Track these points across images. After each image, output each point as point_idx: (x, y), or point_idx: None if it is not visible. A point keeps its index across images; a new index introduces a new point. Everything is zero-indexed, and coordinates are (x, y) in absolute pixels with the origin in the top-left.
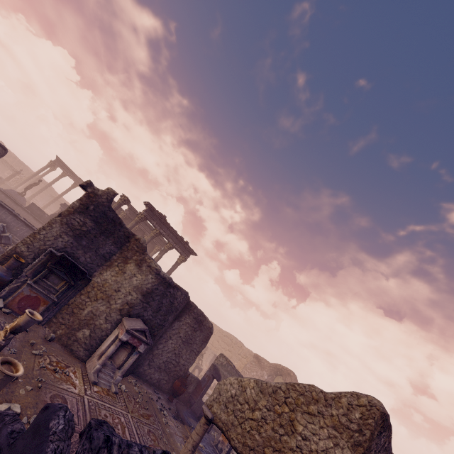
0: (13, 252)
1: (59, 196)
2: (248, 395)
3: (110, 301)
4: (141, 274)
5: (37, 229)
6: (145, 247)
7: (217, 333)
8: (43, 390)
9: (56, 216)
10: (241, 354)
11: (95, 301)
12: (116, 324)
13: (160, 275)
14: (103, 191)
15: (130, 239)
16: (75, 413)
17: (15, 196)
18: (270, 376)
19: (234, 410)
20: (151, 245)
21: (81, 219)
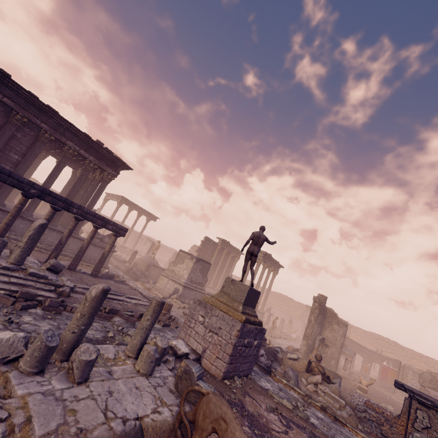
0: (309, 346)
1: (132, 228)
2: (437, 379)
3: (335, 345)
4: (341, 328)
5: (311, 331)
6: (335, 313)
7: (270, 294)
8: (369, 394)
9: (313, 321)
10: (296, 306)
11: (330, 347)
12: (340, 353)
13: (346, 325)
14: (322, 299)
15: (326, 311)
16: (377, 396)
17: (154, 262)
18: None
19: (434, 383)
20: (233, 258)
21: (320, 317)
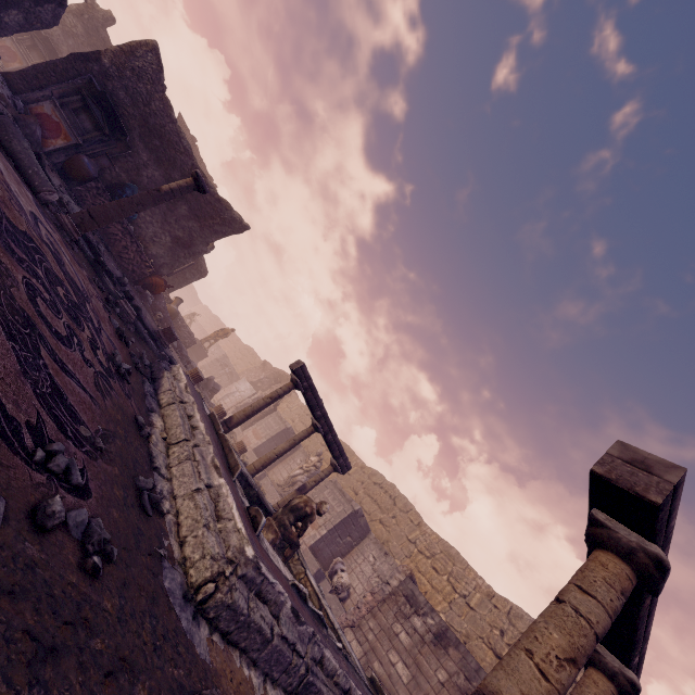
0: None
1: None
2: None
3: None
4: None
5: None
6: None
7: (239, 347)
8: None
9: None
10: (251, 362)
11: None
12: None
13: None
14: (102, 9)
15: None
16: None
17: None
18: (268, 379)
19: None
20: None
21: (74, 22)
